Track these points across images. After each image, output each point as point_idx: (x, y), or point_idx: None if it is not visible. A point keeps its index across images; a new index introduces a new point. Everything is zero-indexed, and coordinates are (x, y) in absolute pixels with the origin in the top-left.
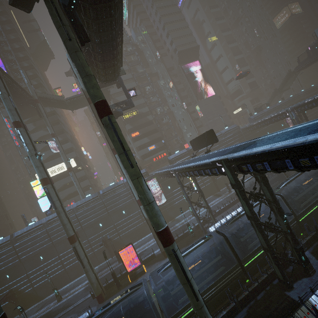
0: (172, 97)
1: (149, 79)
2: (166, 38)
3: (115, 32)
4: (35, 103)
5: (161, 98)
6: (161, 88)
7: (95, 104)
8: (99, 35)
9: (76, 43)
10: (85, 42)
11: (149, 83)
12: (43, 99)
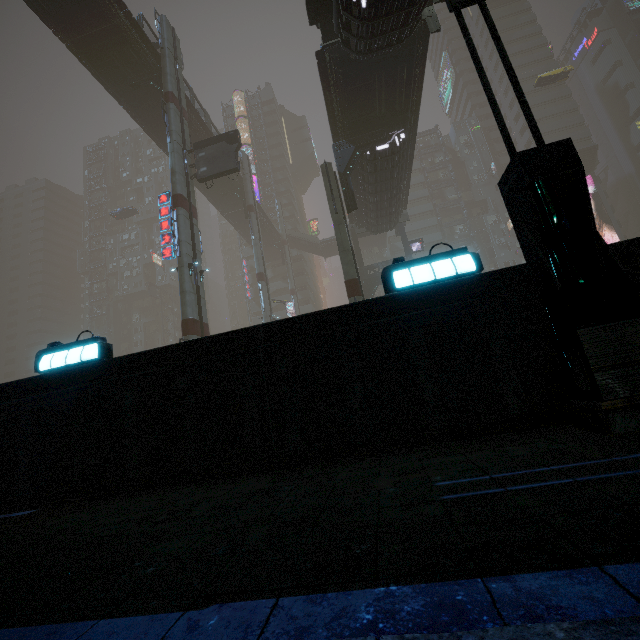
0: (509, 247)
1: (464, 212)
2: (518, 135)
3: (397, 178)
4: (282, 245)
5: (482, 249)
6: (488, 229)
7: (346, 282)
8: (375, 185)
9: (341, 215)
10: (351, 210)
11: (464, 220)
12: (293, 239)
